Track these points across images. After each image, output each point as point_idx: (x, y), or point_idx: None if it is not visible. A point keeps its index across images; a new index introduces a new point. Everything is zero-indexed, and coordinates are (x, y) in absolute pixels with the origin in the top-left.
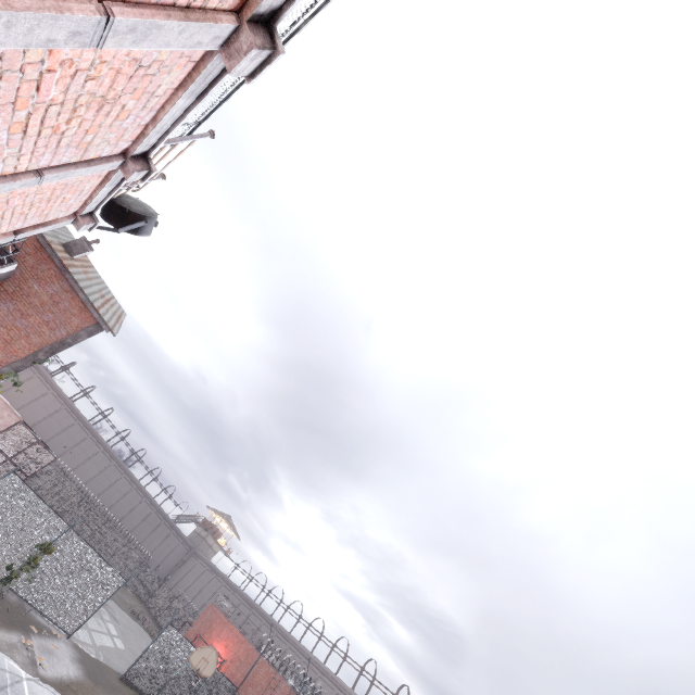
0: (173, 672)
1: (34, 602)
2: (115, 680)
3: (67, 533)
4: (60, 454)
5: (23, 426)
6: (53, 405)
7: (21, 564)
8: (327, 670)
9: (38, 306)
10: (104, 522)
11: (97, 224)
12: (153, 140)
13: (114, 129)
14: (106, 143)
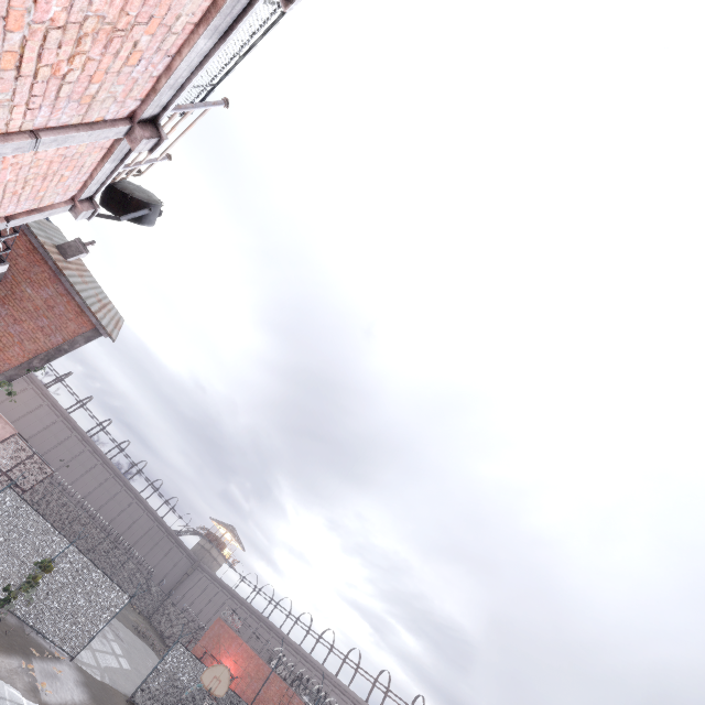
0: (182, 692)
1: (34, 623)
2: (122, 702)
3: (68, 550)
4: (57, 468)
5: (18, 438)
6: (49, 417)
7: (19, 583)
8: (339, 683)
9: (32, 311)
10: (105, 537)
11: (97, 210)
12: (165, 99)
13: (122, 79)
14: (112, 100)
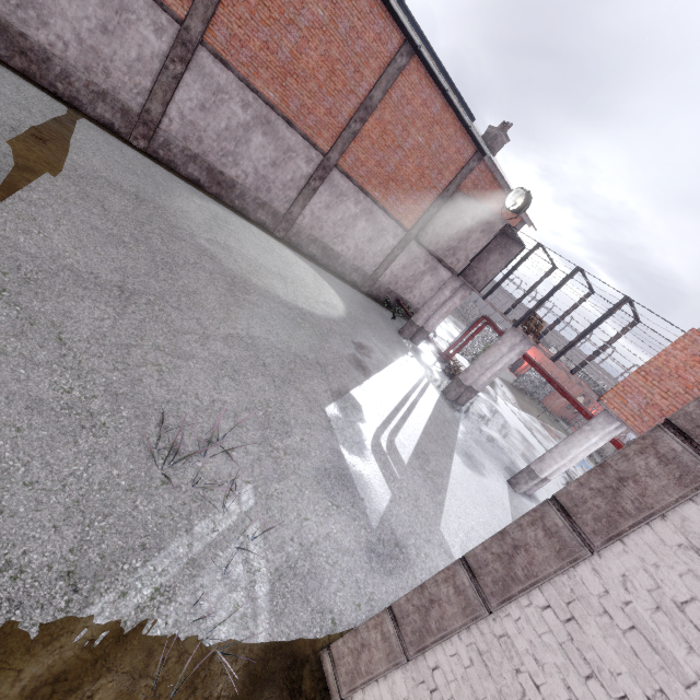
0: (531, 382)
1: None
2: (510, 386)
3: (496, 338)
4: None
5: None
6: None
7: (478, 352)
8: (595, 364)
9: None
10: None
11: None
12: None
13: None
14: None
